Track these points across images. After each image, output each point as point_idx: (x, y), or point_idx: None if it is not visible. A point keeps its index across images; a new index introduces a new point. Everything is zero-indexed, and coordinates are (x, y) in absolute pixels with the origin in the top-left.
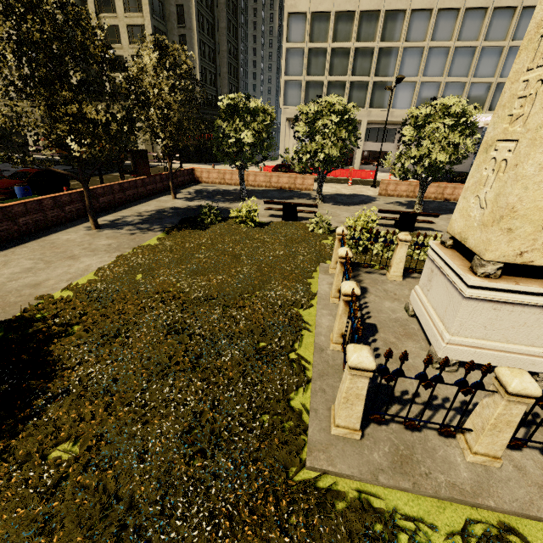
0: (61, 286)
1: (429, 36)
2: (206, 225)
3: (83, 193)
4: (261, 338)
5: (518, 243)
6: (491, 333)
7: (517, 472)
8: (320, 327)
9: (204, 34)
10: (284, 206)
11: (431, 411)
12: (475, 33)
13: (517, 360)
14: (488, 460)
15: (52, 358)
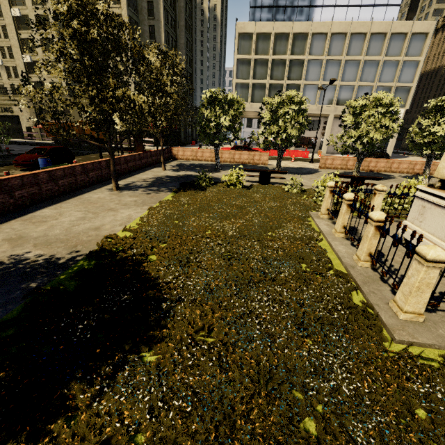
0: (118, 229)
1: (345, 52)
2: (203, 187)
3: (101, 162)
4: (302, 261)
5: None
6: None
7: None
8: (340, 252)
9: (170, 47)
10: (261, 173)
11: None
12: (378, 51)
13: None
14: None
15: (150, 276)
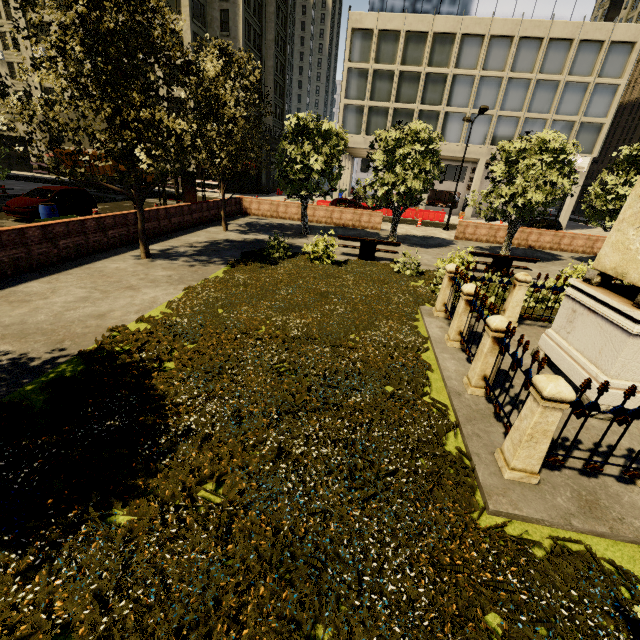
0: (131, 318)
1: (509, 66)
2: (275, 260)
3: (128, 216)
4: (387, 381)
5: None
6: None
7: None
8: (447, 370)
9: (251, 45)
10: (362, 243)
11: (600, 458)
12: (559, 66)
13: None
14: None
15: (156, 394)
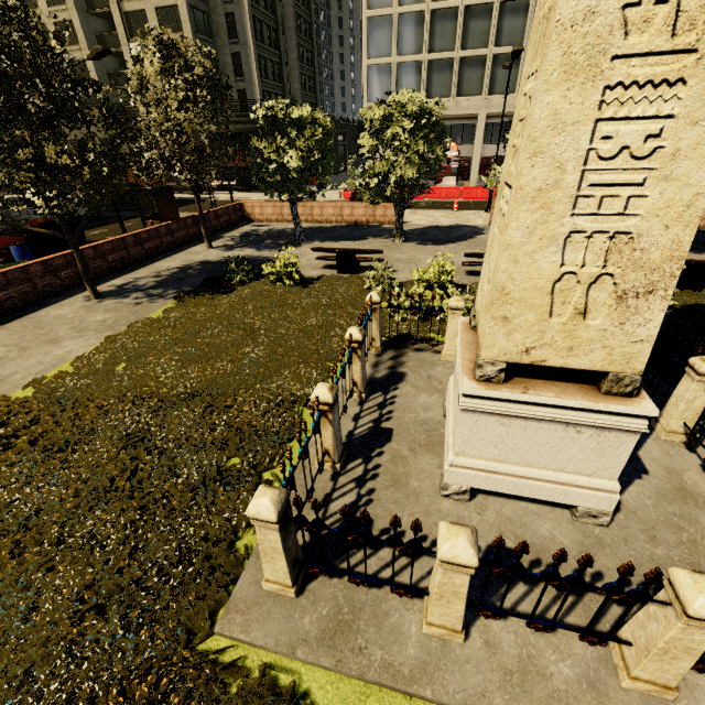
0: (26, 382)
1: None
2: (233, 286)
3: (84, 252)
4: (234, 452)
5: (521, 337)
6: (506, 454)
7: (484, 650)
8: None
9: (260, 8)
10: (338, 254)
11: (408, 559)
12: None
13: (545, 489)
14: (445, 633)
15: None
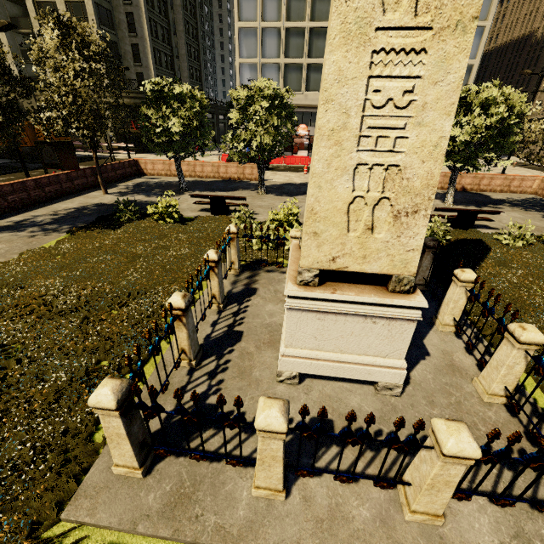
0: None
1: None
2: (121, 223)
3: None
4: (104, 357)
5: (328, 248)
6: (324, 344)
7: (302, 504)
8: None
9: (155, 12)
10: (211, 200)
11: (246, 435)
12: None
13: (354, 370)
14: (270, 494)
15: None
